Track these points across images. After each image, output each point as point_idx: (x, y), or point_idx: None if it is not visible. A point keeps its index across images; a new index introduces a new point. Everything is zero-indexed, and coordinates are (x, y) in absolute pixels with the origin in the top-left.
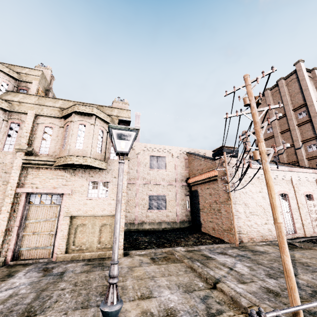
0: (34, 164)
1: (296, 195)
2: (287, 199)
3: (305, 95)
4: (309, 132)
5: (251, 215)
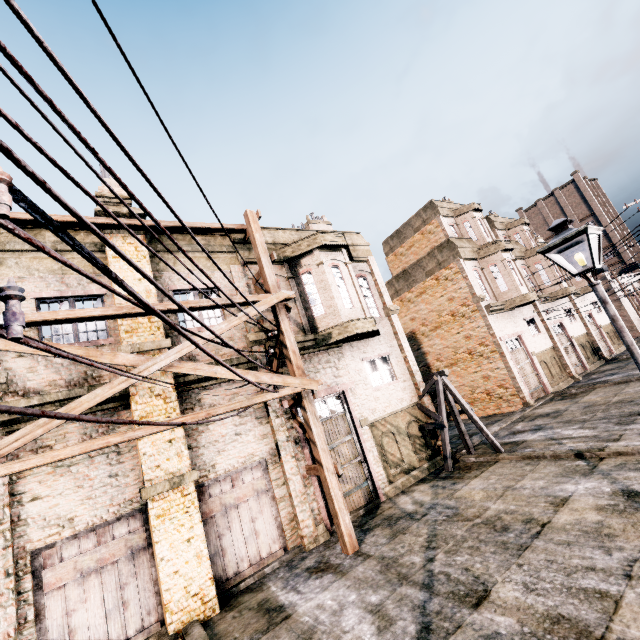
0: (574, 295)
1: (639, 295)
2: (636, 300)
3: (592, 206)
4: (603, 241)
5: (634, 315)
